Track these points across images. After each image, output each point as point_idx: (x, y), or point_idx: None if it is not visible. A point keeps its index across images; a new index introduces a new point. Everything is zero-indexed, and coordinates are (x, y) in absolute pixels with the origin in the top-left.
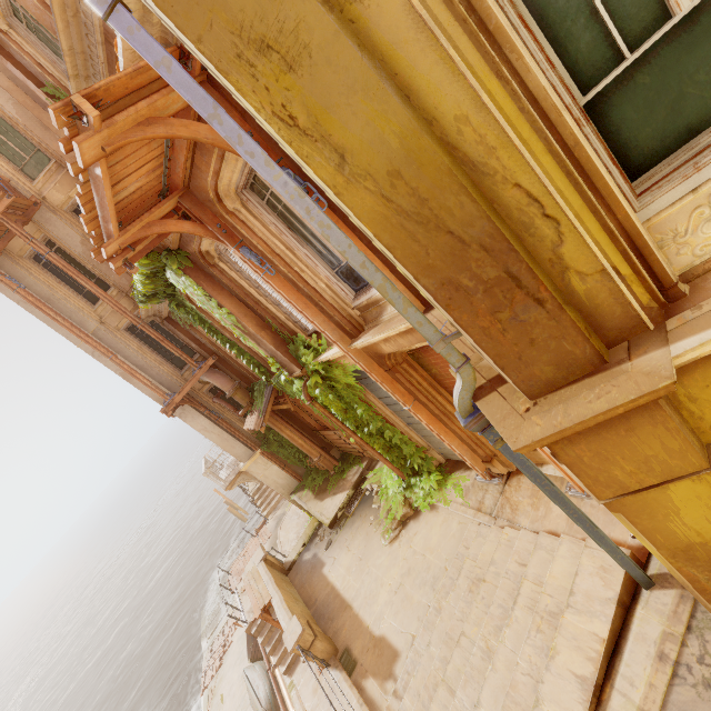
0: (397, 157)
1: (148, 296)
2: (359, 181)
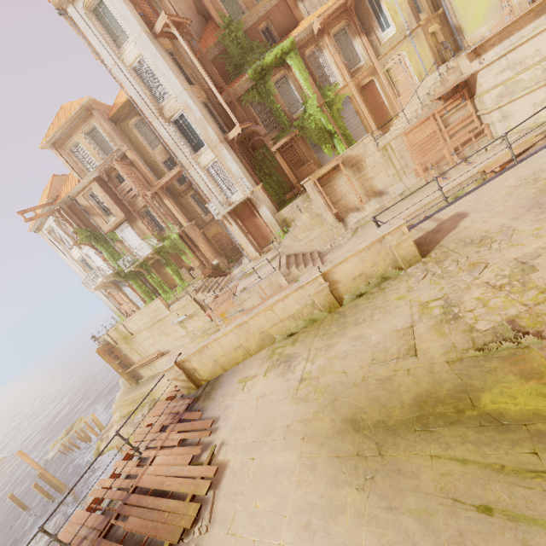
0: None
1: (260, 70)
2: None
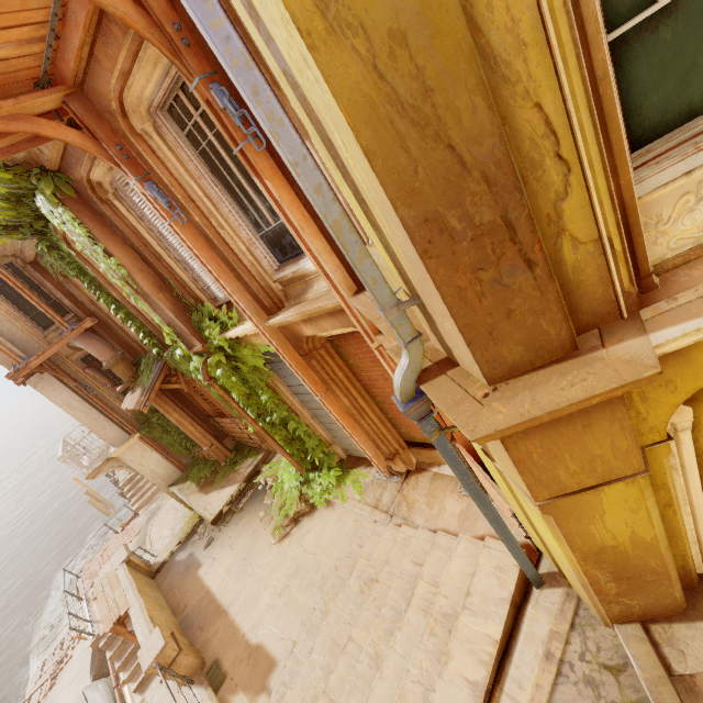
0: (407, 9)
1: (6, 226)
2: (346, 34)
